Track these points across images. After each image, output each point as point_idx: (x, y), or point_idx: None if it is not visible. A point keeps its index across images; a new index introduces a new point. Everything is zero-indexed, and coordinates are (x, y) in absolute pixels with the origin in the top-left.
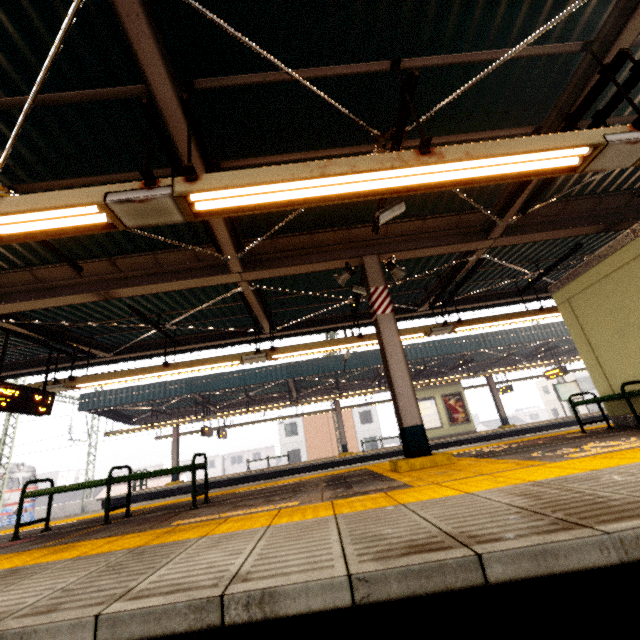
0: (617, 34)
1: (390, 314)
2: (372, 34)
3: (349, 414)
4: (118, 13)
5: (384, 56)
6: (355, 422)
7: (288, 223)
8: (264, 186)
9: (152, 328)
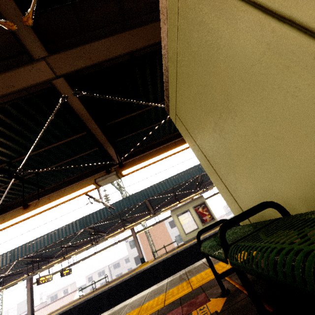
0: None
1: None
2: None
3: (163, 225)
4: None
5: None
6: (167, 228)
7: None
8: None
9: None
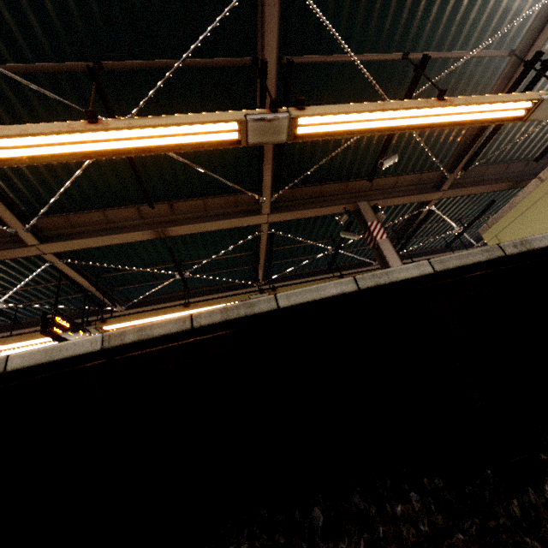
0: (532, 44)
1: (386, 239)
2: (393, 36)
3: None
4: (264, 3)
5: (397, 51)
6: None
7: (306, 176)
8: (345, 116)
9: (166, 280)
